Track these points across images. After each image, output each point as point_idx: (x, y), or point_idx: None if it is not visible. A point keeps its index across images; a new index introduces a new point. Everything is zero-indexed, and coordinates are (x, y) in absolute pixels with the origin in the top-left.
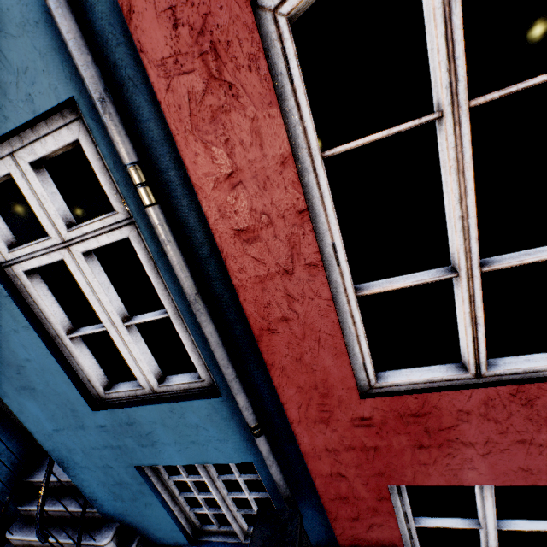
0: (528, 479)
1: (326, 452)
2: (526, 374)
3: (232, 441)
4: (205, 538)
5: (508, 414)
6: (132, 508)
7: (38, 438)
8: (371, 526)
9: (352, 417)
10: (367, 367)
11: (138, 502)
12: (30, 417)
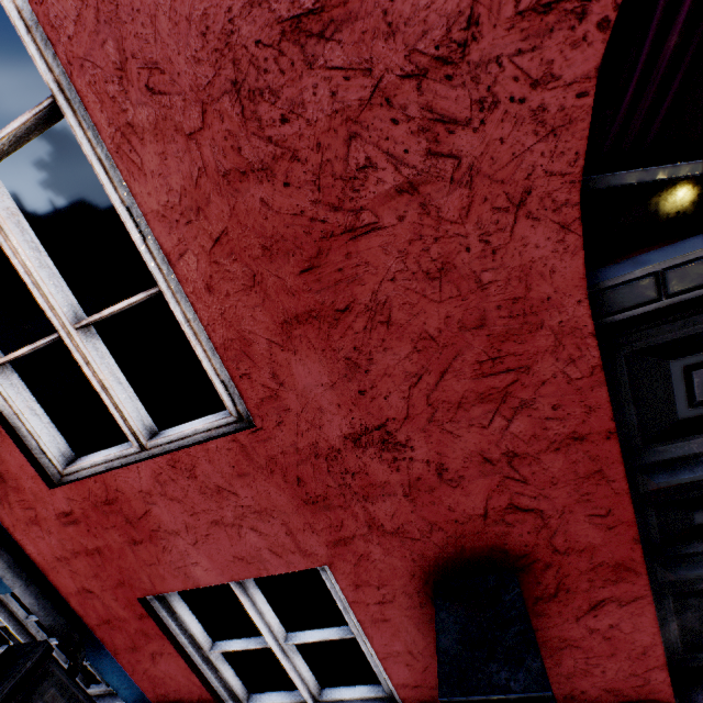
0: (250, 569)
1: (59, 562)
2: (181, 441)
3: None
4: None
5: (183, 490)
6: None
7: None
8: (154, 657)
9: (56, 513)
10: (46, 450)
11: None
12: None
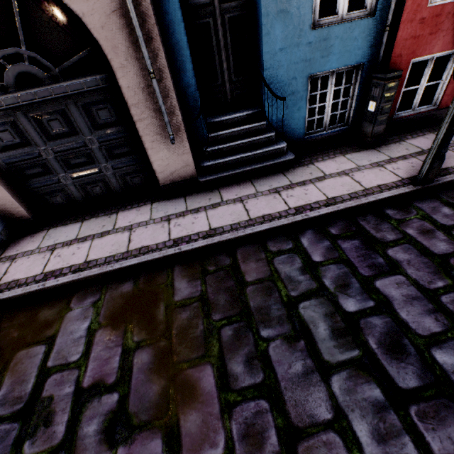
0: (448, 48)
1: (402, 41)
2: None
3: (363, 48)
4: (309, 136)
5: None
6: (288, 115)
7: (264, 59)
8: None
9: (420, 18)
10: None
11: (295, 107)
12: (271, 38)
